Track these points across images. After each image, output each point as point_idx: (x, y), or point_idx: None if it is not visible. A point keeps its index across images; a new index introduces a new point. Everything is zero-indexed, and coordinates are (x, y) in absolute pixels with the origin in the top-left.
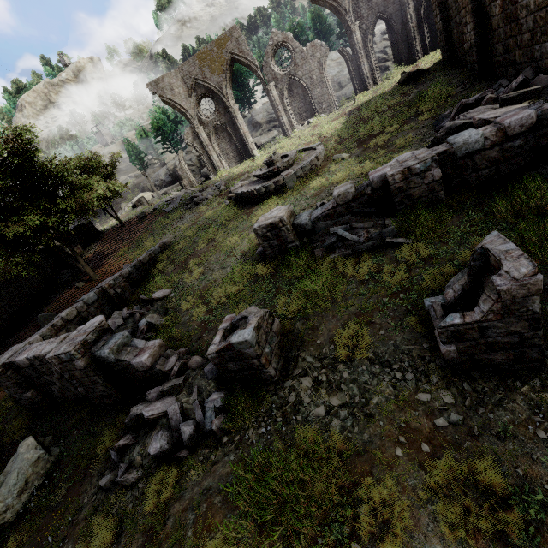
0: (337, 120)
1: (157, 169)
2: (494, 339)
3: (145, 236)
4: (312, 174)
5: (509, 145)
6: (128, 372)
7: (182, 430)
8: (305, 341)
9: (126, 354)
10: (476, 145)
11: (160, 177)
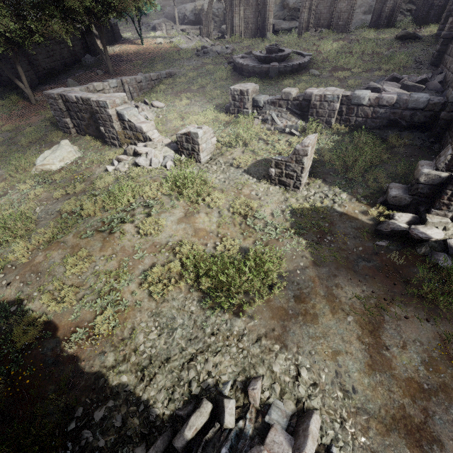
0: (338, 42)
1: (186, 1)
2: (288, 172)
3: (157, 60)
4: (290, 75)
5: (377, 109)
6: (131, 130)
7: (153, 159)
8: (223, 155)
9: (133, 120)
10: (362, 101)
11: (185, 12)
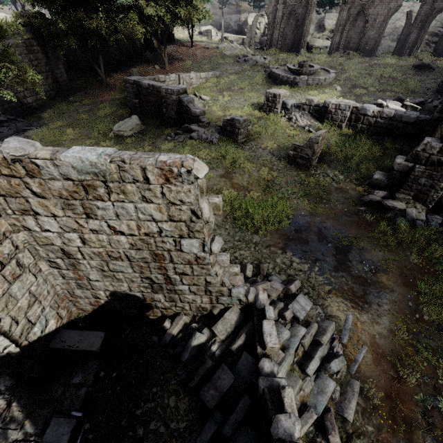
0: (362, 64)
1: (232, 12)
2: (302, 155)
3: (204, 62)
4: (316, 87)
5: (378, 120)
6: (187, 113)
7: (203, 135)
8: (255, 140)
9: (190, 106)
10: (368, 112)
11: (230, 22)
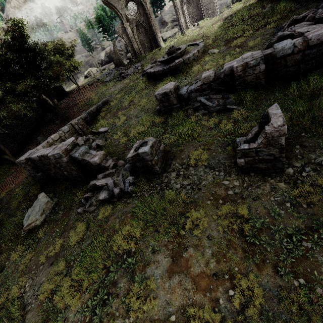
0: (216, 24)
1: (99, 51)
2: (262, 157)
3: (93, 96)
4: (194, 62)
5: (308, 51)
6: (88, 165)
7: (114, 190)
8: (175, 156)
9: (87, 157)
10: (289, 51)
11: (101, 58)
